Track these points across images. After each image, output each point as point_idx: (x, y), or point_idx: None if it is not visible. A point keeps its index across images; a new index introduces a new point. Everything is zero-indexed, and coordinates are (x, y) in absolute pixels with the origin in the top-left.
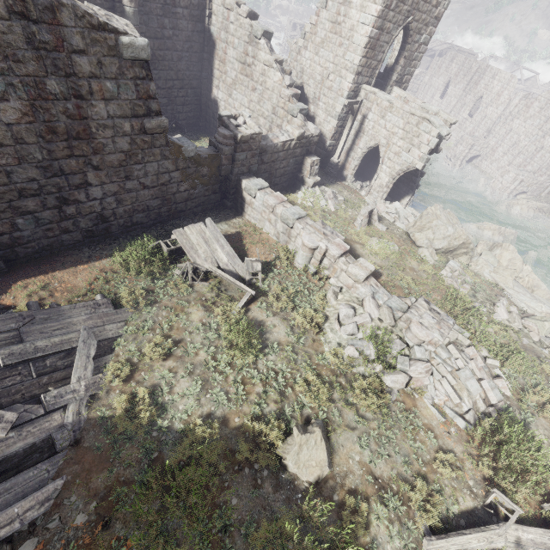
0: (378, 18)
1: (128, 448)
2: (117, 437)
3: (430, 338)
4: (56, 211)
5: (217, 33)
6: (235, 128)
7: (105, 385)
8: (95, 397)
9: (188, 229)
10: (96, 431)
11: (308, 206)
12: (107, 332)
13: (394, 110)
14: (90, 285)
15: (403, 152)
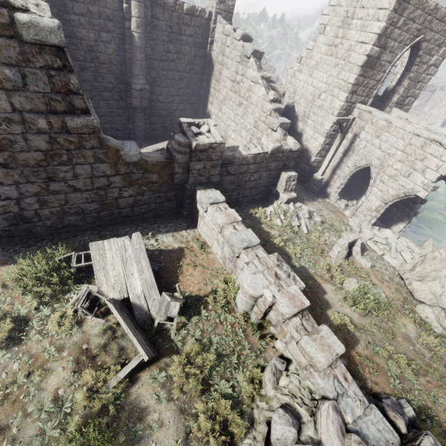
0: (381, 35)
1: None
2: None
3: None
4: None
5: (216, 56)
6: (192, 135)
7: None
8: None
9: (108, 243)
10: None
11: (276, 224)
12: None
13: (393, 130)
14: None
15: (401, 176)
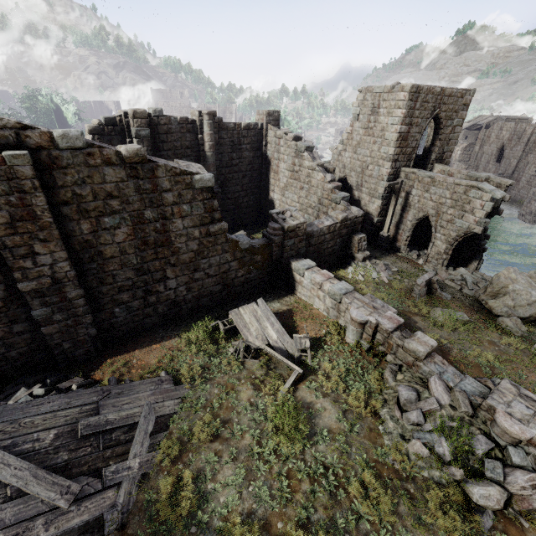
0: (405, 118)
1: None
2: (157, 527)
3: (526, 435)
4: (142, 301)
5: (272, 154)
6: (282, 221)
7: (156, 464)
8: (146, 477)
9: (242, 309)
10: (141, 517)
11: (359, 280)
12: (165, 408)
13: (437, 183)
14: (159, 362)
15: (456, 219)
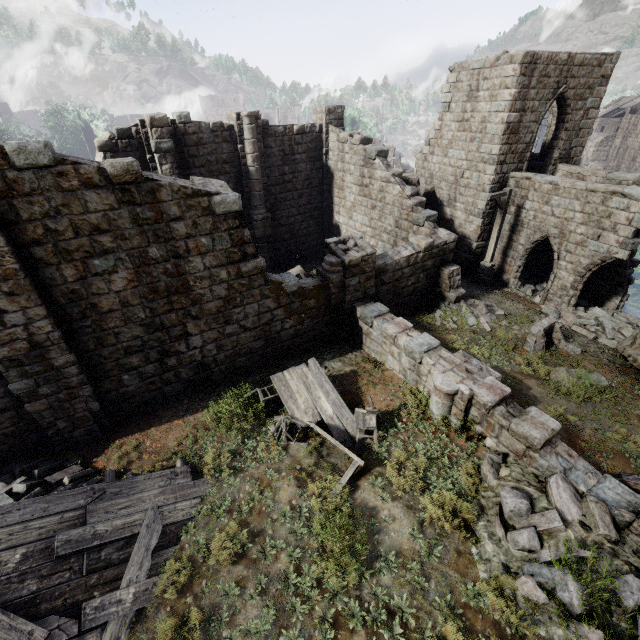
0: (515, 101)
1: None
2: None
3: None
4: (158, 364)
5: (334, 165)
6: (342, 253)
7: (157, 595)
8: (142, 613)
9: (288, 373)
10: None
11: (450, 328)
12: (178, 512)
13: (562, 191)
14: (179, 445)
15: (589, 240)
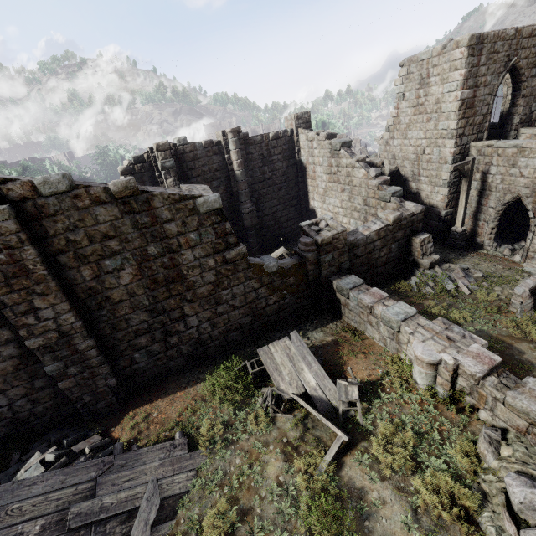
0: (466, 79)
1: None
2: None
3: None
4: (162, 343)
5: (306, 160)
6: (315, 234)
7: None
8: None
9: (272, 346)
10: None
11: (427, 293)
12: (175, 484)
13: (528, 153)
14: (180, 416)
15: None
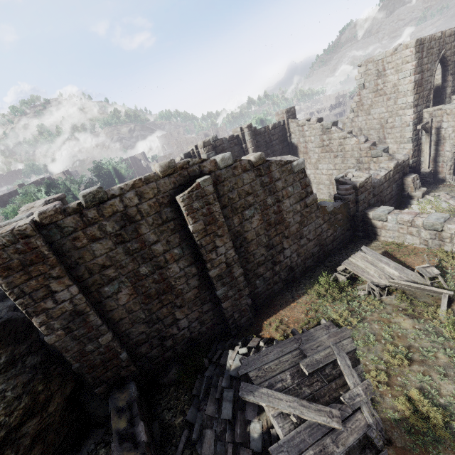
0: (416, 68)
1: (441, 450)
2: (423, 439)
3: None
4: (271, 271)
5: (297, 141)
6: (351, 181)
7: (374, 390)
8: (374, 401)
9: (352, 258)
10: (398, 432)
11: (430, 213)
12: (346, 346)
13: None
14: (306, 316)
15: None
